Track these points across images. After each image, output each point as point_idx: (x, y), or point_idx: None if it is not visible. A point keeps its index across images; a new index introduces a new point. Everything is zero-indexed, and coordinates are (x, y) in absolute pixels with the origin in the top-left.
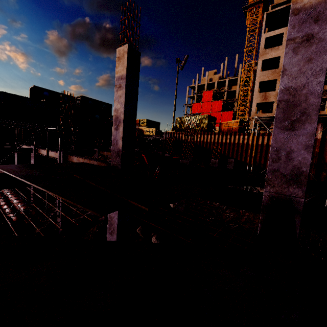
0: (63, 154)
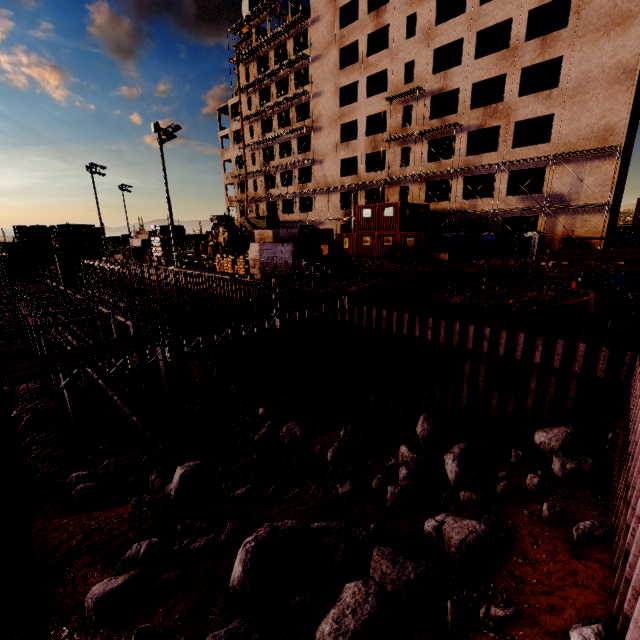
0: (4, 287)
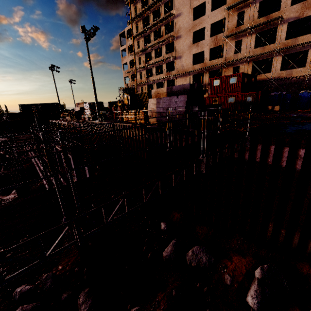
0: None
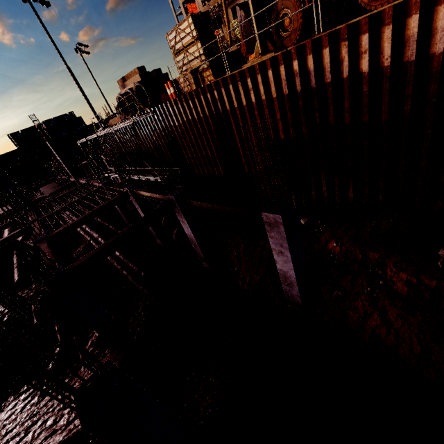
0: None
